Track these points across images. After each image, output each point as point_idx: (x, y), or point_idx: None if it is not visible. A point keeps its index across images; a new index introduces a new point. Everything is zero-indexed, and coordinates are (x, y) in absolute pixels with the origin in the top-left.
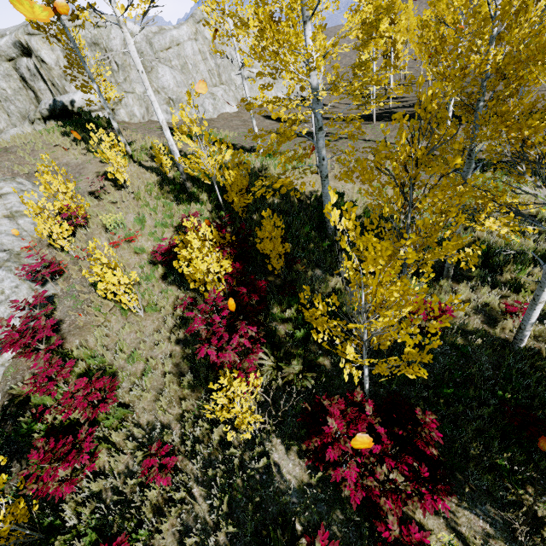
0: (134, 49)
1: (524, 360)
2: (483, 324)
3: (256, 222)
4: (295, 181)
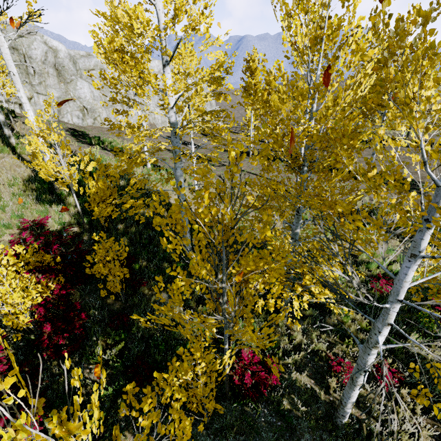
0: (7, 51)
1: (346, 436)
2: (310, 379)
3: (119, 232)
4: (171, 196)
